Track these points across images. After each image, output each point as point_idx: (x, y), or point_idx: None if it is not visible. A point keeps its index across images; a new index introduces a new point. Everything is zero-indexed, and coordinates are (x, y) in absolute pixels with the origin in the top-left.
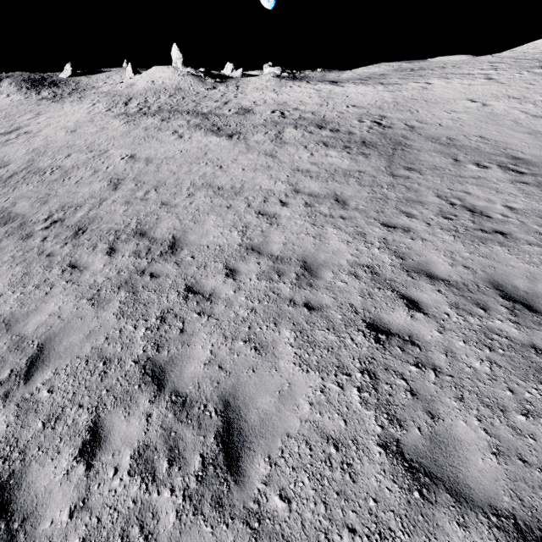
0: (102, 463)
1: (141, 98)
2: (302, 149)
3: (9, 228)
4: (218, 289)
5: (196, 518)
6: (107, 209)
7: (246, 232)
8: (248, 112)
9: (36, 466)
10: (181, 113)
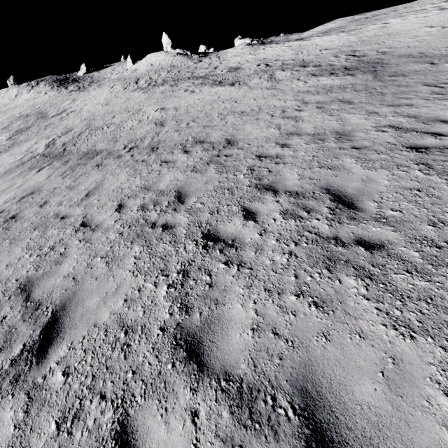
0: (262, 219)
1: (146, 77)
2: (296, 81)
3: (102, 156)
4: (280, 153)
5: (342, 224)
6: (165, 136)
7: (280, 128)
8: (238, 69)
9: (221, 226)
10: (183, 79)
